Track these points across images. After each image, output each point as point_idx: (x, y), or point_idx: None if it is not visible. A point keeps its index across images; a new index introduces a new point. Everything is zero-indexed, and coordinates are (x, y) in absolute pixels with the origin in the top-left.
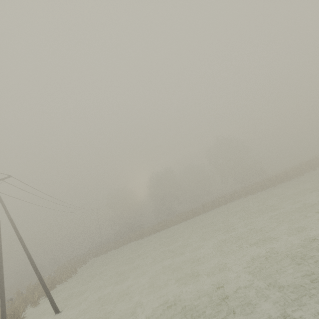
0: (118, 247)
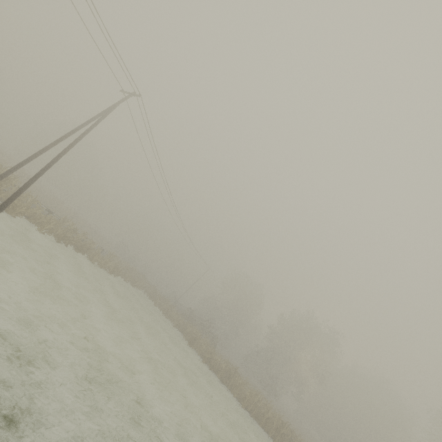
0: (167, 318)
